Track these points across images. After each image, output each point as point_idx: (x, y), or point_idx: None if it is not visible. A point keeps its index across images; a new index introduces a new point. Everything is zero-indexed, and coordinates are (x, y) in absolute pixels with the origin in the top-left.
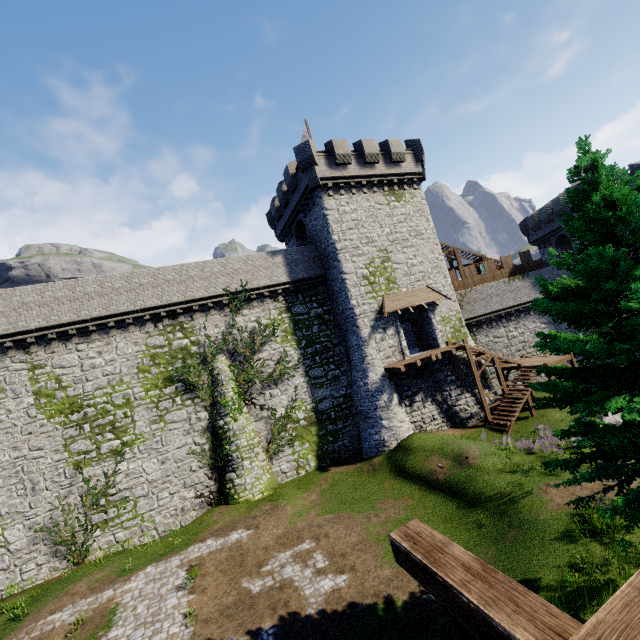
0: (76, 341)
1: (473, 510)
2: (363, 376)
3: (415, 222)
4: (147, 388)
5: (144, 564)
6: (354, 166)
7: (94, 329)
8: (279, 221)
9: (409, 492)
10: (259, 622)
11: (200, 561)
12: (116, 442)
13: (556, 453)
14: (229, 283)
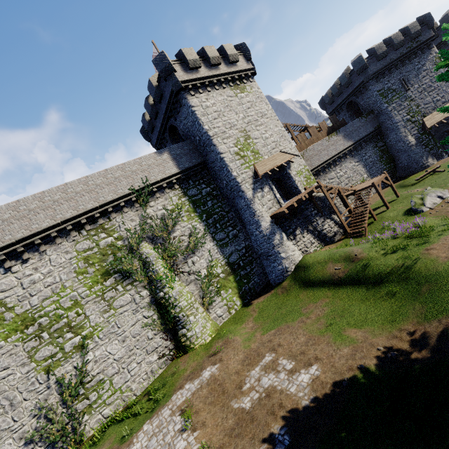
0: (8, 265)
1: (380, 286)
2: (257, 227)
3: (258, 106)
4: (89, 286)
5: (139, 425)
6: (203, 69)
7: (23, 250)
8: (152, 133)
9: (322, 294)
10: (267, 429)
11: (188, 403)
12: (77, 339)
13: (417, 230)
14: (132, 183)
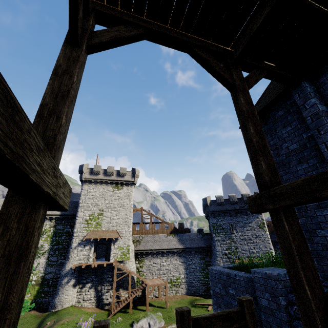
0: None
1: None
2: (64, 266)
3: (123, 200)
4: None
5: None
6: (101, 175)
7: None
8: None
9: None
10: None
11: None
12: None
13: None
14: None
